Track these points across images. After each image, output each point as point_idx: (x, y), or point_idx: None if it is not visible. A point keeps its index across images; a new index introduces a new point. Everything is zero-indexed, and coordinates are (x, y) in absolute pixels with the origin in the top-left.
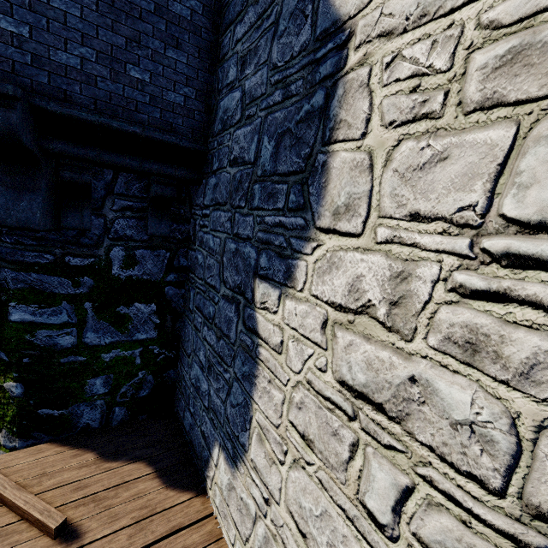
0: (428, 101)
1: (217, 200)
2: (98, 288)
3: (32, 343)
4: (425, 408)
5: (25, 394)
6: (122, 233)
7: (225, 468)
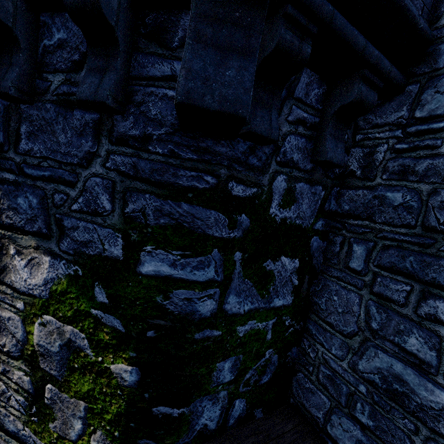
0: None
1: None
2: (251, 231)
3: (163, 309)
4: None
5: (139, 383)
6: (289, 156)
7: None
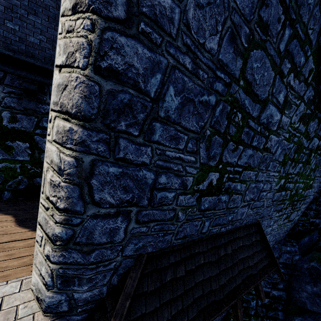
0: None
1: None
2: None
3: None
4: None
5: None
6: (9, 104)
7: None
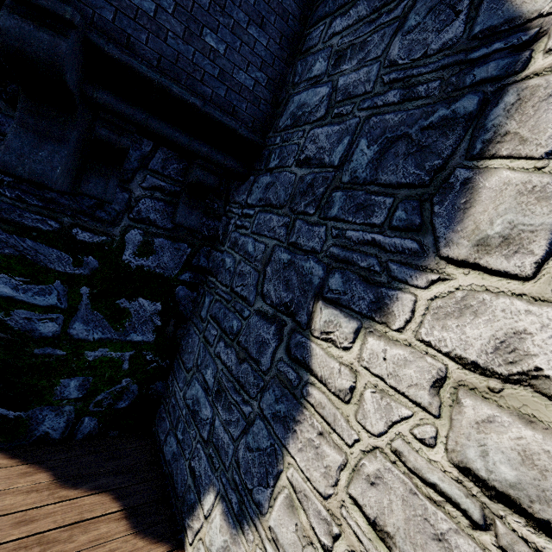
0: None
1: (269, 201)
2: (101, 272)
3: (5, 324)
4: None
5: None
6: (146, 215)
7: (221, 525)
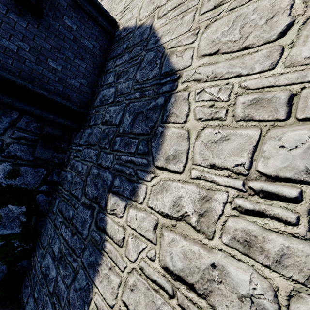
0: (218, 112)
1: (89, 142)
2: None
3: None
4: (221, 286)
5: None
6: (14, 153)
7: None
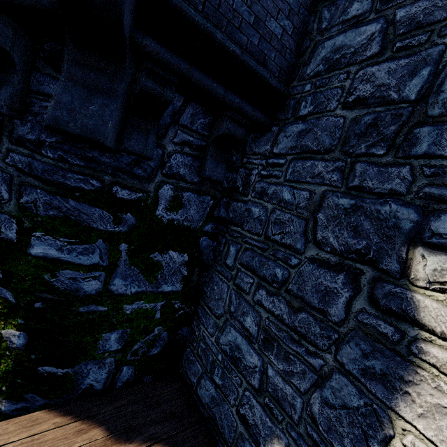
0: None
1: (307, 148)
2: (138, 228)
3: (51, 285)
4: None
5: (27, 346)
6: (176, 170)
7: None
